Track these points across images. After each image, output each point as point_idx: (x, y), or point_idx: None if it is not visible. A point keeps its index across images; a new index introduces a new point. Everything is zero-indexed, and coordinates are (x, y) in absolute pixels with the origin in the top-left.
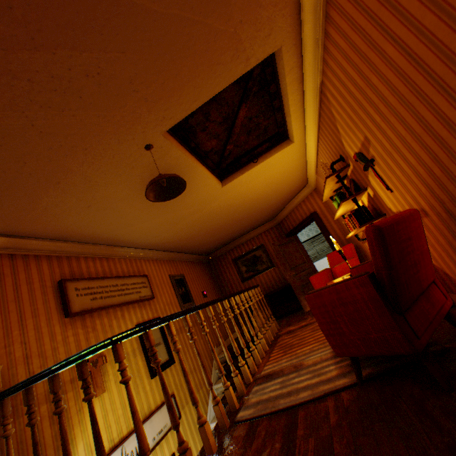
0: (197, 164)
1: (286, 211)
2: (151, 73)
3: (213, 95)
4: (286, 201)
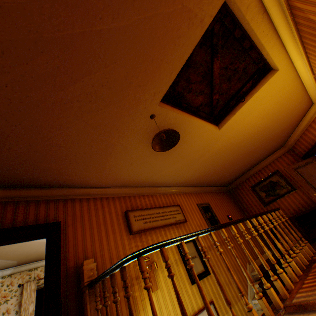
0: (191, 118)
1: (294, 135)
2: (135, 67)
3: (183, 63)
4: (291, 126)
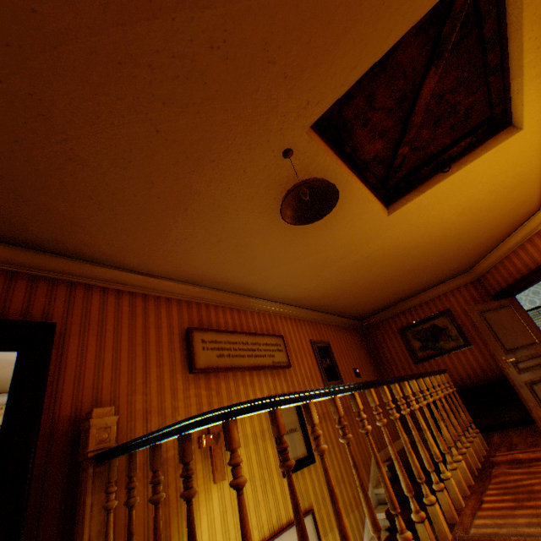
0: (352, 178)
1: (491, 258)
2: (291, 28)
3: (383, 52)
4: (492, 241)
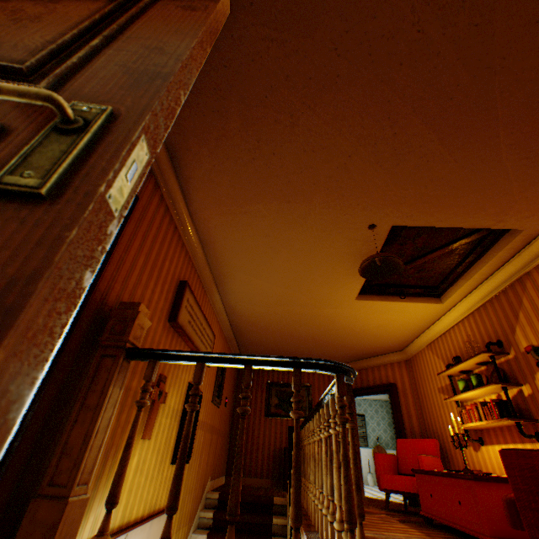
0: None
1: (357, 364)
2: (448, 184)
3: (453, 226)
4: (367, 354)
